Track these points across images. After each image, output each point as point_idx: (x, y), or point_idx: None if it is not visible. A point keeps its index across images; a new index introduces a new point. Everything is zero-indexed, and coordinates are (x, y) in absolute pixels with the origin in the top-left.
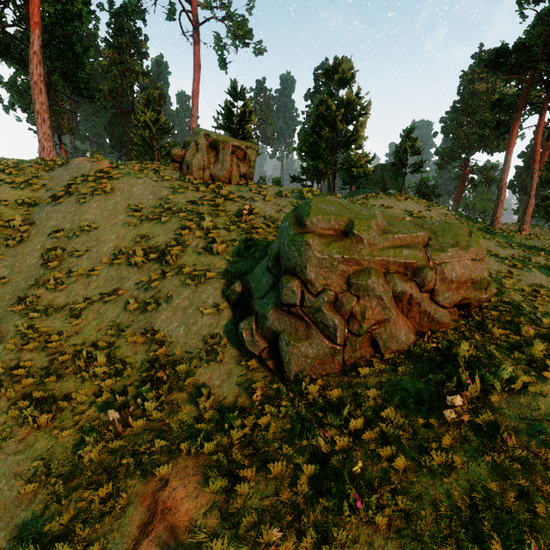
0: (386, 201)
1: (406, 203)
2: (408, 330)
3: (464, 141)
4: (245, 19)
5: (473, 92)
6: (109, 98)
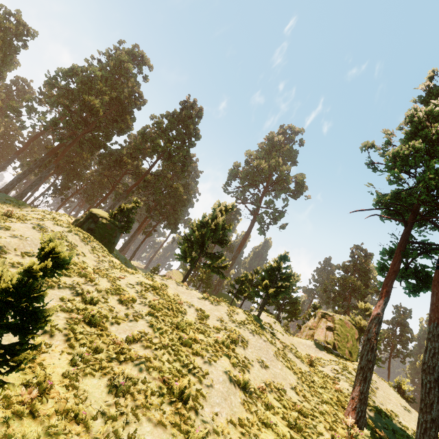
0: (187, 291)
1: (206, 301)
2: None
3: None
4: (283, 213)
5: None
6: None
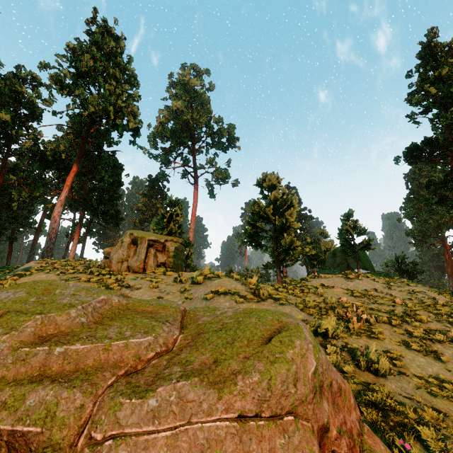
0: (331, 280)
1: (356, 280)
2: None
3: (430, 221)
4: (226, 170)
5: (420, 185)
6: (137, 224)
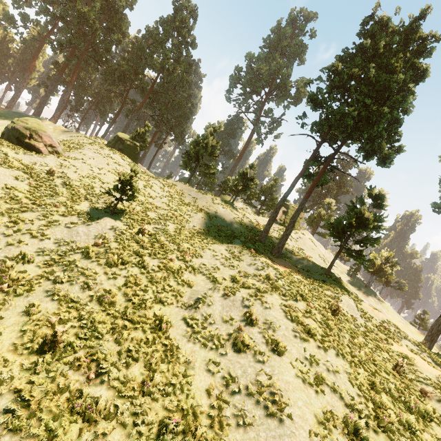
0: (188, 188)
1: (199, 193)
2: (6, 137)
3: None
4: (280, 122)
5: None
6: None
